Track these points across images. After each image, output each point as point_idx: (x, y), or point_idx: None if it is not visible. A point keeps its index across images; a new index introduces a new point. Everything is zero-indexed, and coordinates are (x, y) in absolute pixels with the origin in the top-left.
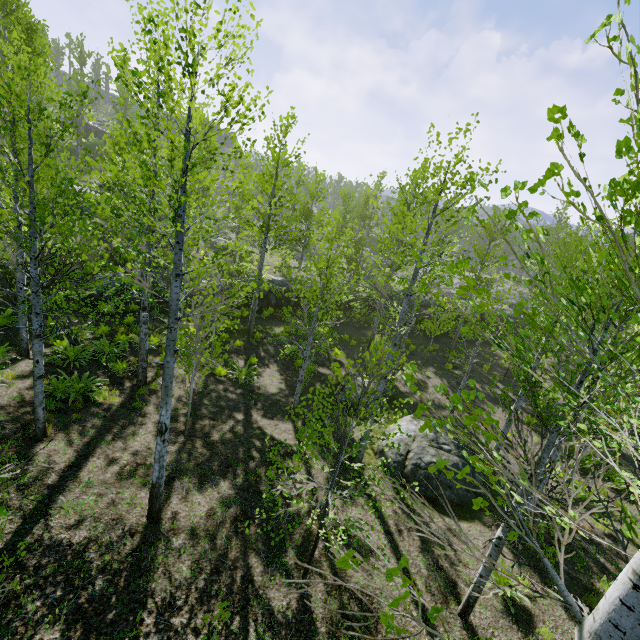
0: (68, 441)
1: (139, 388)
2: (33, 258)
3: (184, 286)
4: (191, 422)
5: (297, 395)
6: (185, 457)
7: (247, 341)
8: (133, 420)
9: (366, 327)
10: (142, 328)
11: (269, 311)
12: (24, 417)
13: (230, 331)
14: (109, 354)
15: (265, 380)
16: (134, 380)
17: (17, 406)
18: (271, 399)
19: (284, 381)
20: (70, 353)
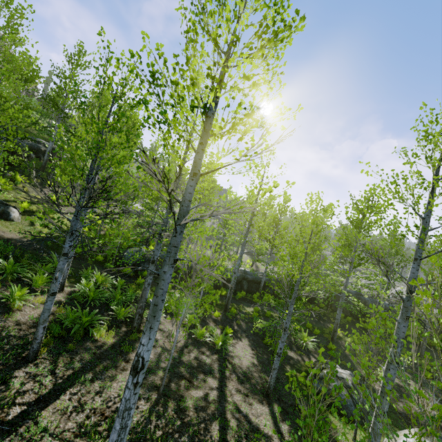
0: (51, 369)
1: (131, 334)
2: (84, 188)
3: (190, 228)
4: (168, 378)
5: (274, 371)
6: (154, 421)
7: (223, 314)
8: (117, 363)
9: (325, 320)
10: (147, 278)
11: (241, 294)
12: (30, 336)
13: (211, 304)
14: (118, 301)
15: (238, 351)
16: (130, 326)
17: (30, 325)
18: (244, 372)
19: (255, 356)
20: (91, 293)
